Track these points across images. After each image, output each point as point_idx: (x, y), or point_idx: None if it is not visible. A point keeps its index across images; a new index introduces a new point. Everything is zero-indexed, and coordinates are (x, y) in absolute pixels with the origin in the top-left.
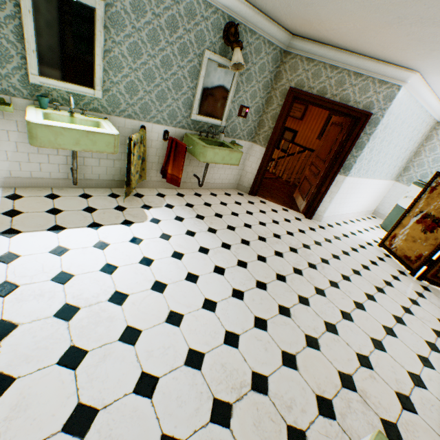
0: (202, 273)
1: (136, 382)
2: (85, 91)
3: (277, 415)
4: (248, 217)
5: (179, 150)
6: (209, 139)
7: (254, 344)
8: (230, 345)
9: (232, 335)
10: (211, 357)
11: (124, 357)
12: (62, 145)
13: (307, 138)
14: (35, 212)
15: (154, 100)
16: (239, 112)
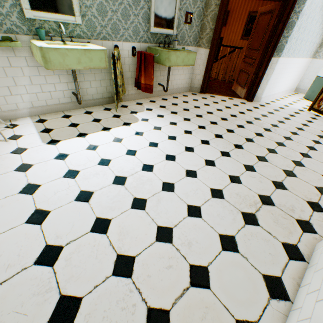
0: (194, 146)
1: (187, 211)
2: (68, 19)
3: (286, 215)
4: (207, 108)
5: (148, 61)
6: (166, 48)
7: (251, 180)
8: (236, 183)
9: (233, 177)
10: (227, 191)
11: (171, 199)
12: (69, 65)
13: (232, 41)
14: (61, 128)
15: (120, 19)
16: (185, 19)
